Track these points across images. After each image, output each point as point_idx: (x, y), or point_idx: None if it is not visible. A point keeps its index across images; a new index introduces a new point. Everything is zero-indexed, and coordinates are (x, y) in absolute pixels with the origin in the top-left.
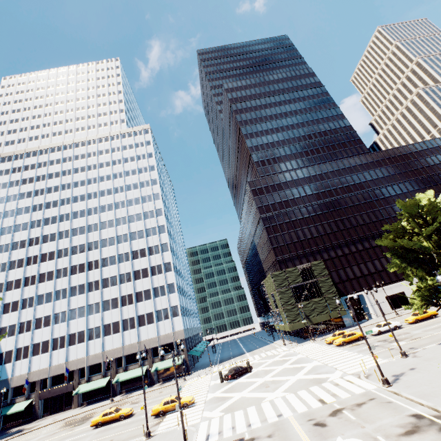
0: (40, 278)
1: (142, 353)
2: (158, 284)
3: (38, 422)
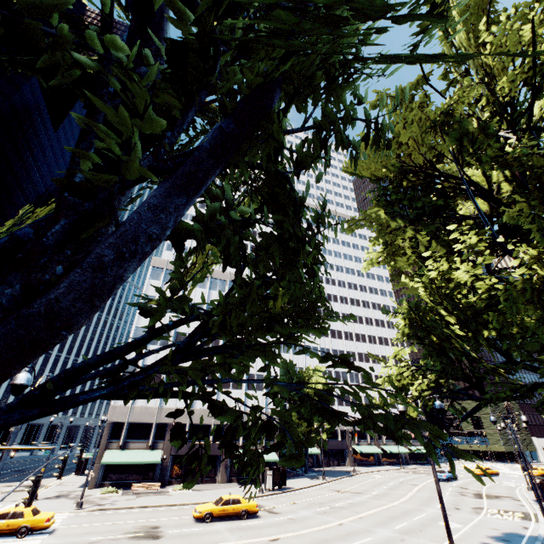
0: None
1: None
2: None
3: (336, 468)
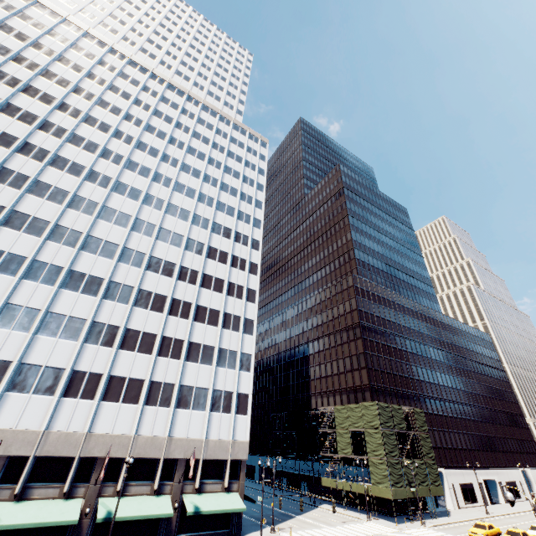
0: (11, 218)
1: (164, 463)
2: (229, 345)
3: None
